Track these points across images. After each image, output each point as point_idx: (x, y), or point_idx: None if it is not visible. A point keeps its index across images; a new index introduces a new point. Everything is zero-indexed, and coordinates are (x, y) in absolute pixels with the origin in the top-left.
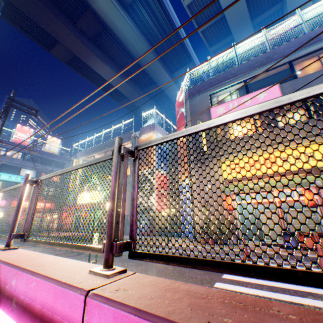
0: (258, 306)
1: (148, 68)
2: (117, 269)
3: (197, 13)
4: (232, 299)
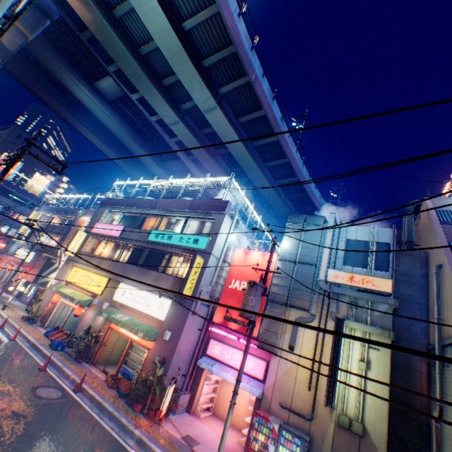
0: None
1: (134, 151)
2: None
3: None
4: None
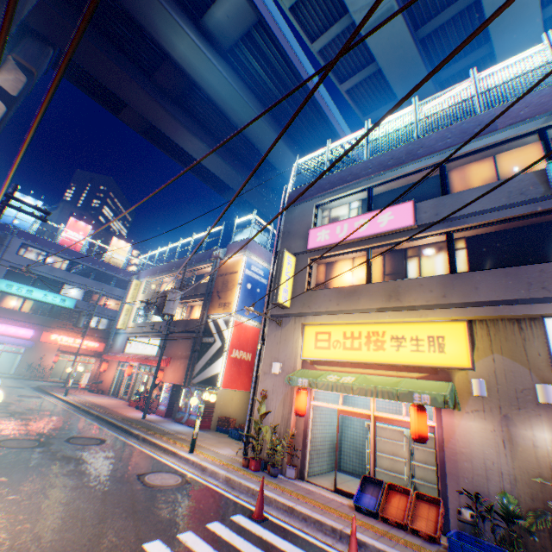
0: None
1: (262, 145)
2: None
3: None
4: None
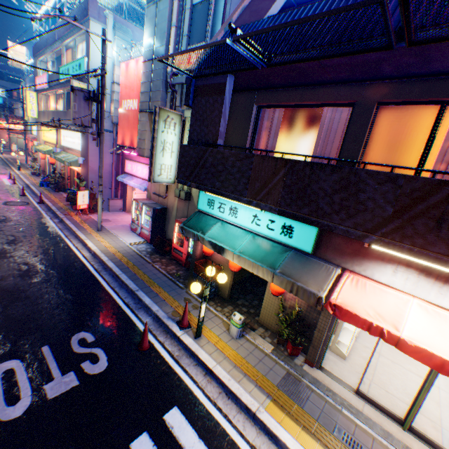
0: None
1: None
2: None
3: None
4: None
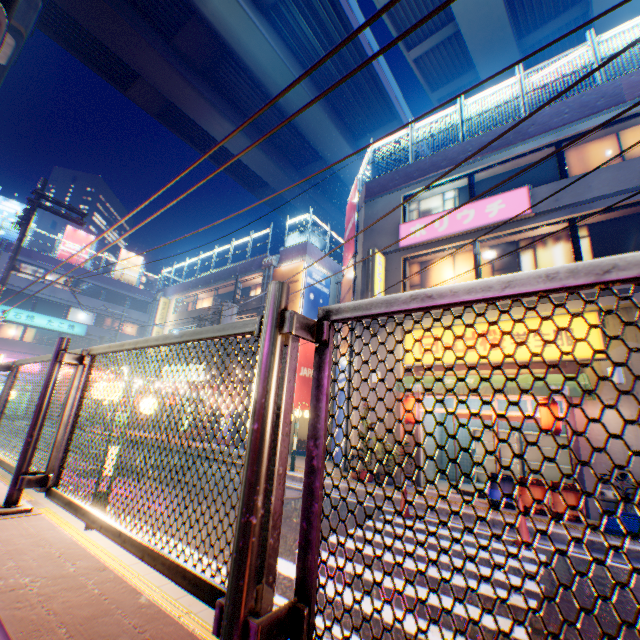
0: (70, 558)
1: (308, 129)
2: (19, 507)
3: (223, 140)
4: (64, 550)
